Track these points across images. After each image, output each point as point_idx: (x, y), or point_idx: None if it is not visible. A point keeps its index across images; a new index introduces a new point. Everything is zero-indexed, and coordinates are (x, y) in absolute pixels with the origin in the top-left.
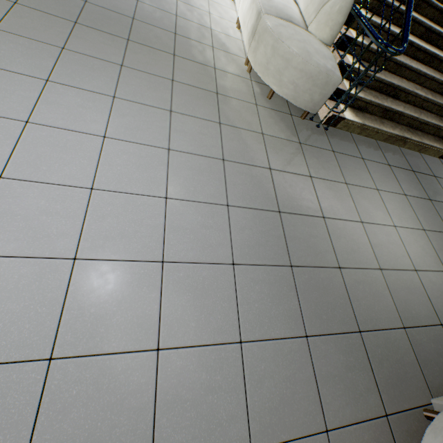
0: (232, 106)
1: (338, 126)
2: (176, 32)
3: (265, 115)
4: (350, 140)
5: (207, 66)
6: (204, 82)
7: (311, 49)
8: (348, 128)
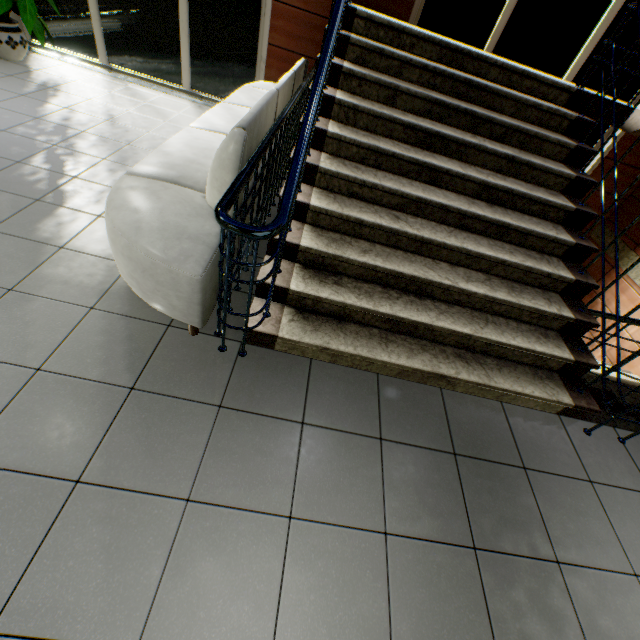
0: (23, 312)
1: (277, 347)
2: (43, 198)
3: (92, 329)
4: (299, 376)
5: (46, 245)
6: (3, 271)
7: (153, 224)
8: (302, 351)
